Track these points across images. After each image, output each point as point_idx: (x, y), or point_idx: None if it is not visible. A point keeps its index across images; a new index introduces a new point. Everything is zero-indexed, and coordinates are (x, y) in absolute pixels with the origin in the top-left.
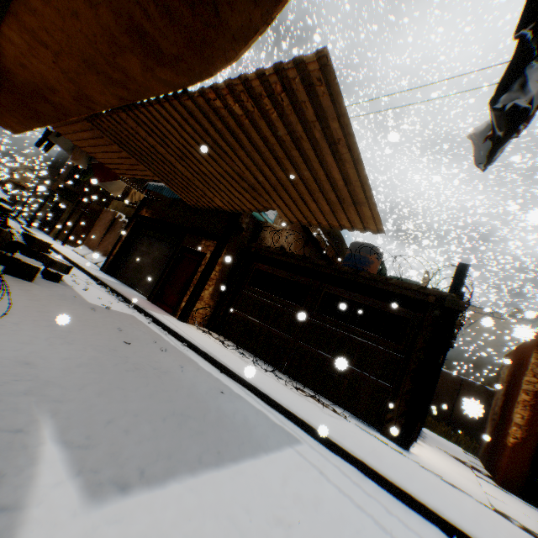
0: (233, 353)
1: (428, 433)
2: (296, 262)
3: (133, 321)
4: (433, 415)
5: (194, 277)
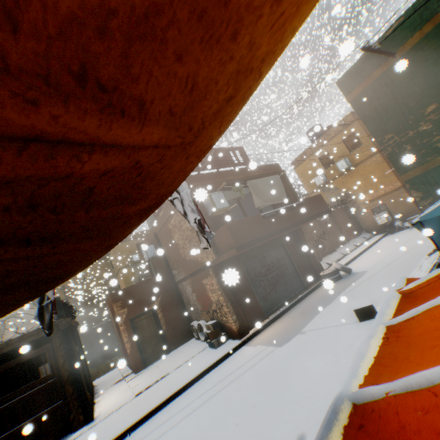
0: None
1: (98, 382)
2: None
3: None
4: (95, 363)
5: None
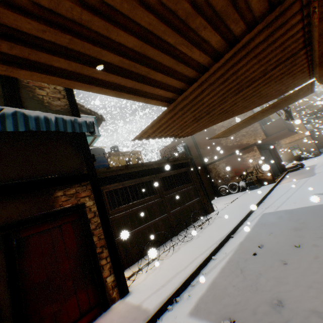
0: (182, 247)
1: None
2: (136, 170)
3: (224, 291)
4: None
5: (94, 240)
